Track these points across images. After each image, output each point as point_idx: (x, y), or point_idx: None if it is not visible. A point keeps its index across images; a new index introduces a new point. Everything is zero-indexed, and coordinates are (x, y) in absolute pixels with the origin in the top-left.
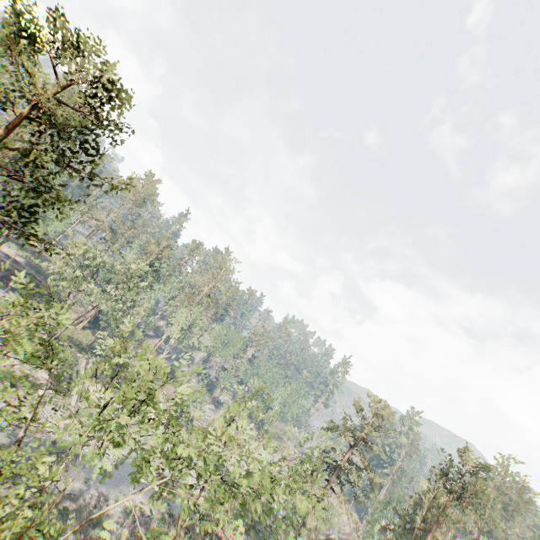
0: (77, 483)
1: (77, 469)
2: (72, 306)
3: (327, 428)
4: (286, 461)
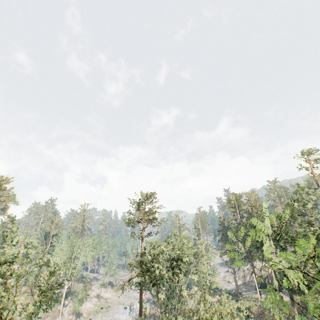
0: (130, 318)
1: (124, 317)
2: (18, 293)
3: None
4: None
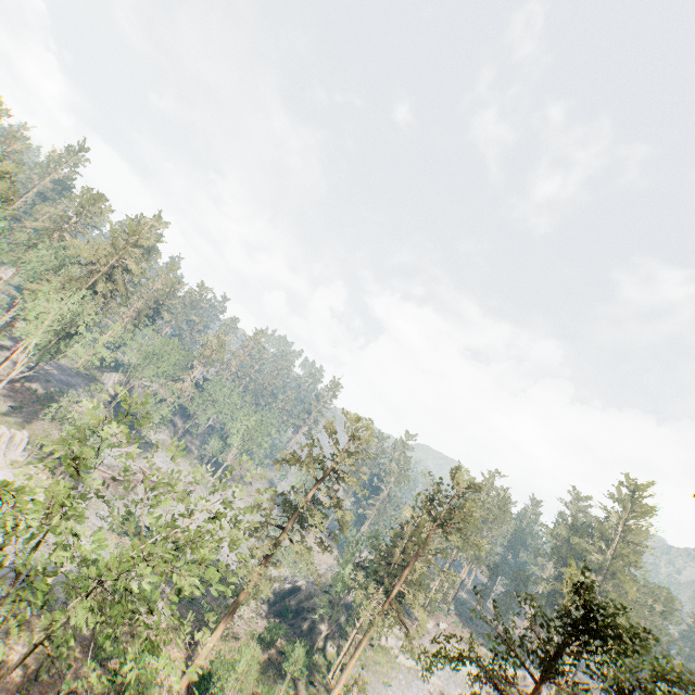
0: None
1: None
2: None
3: (285, 461)
4: (192, 518)
